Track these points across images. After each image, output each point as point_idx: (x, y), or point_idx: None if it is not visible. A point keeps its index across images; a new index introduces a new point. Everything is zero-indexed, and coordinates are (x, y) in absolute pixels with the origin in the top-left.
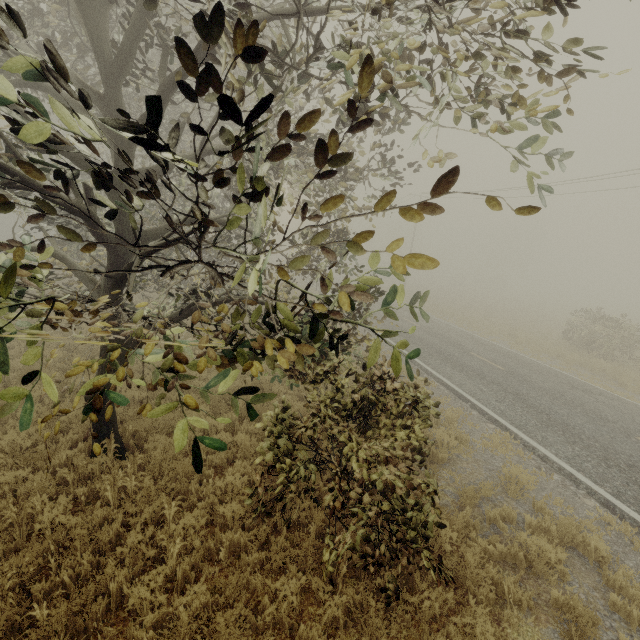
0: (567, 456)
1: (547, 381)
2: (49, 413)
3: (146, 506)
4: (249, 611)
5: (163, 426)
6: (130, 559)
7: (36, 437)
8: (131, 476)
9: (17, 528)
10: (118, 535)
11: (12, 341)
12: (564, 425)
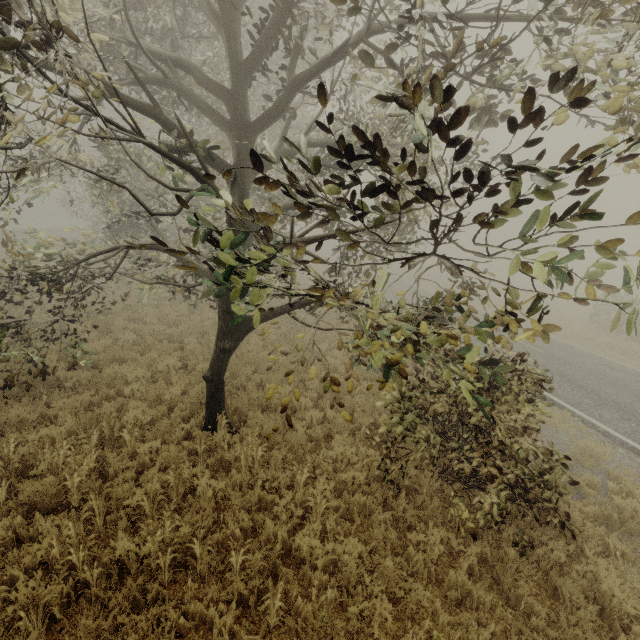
0: (626, 432)
1: (587, 363)
2: (154, 392)
3: (278, 473)
4: (400, 559)
5: (256, 404)
6: (282, 517)
7: (152, 413)
8: (257, 447)
9: (175, 491)
10: (258, 498)
11: (83, 325)
12: (615, 404)
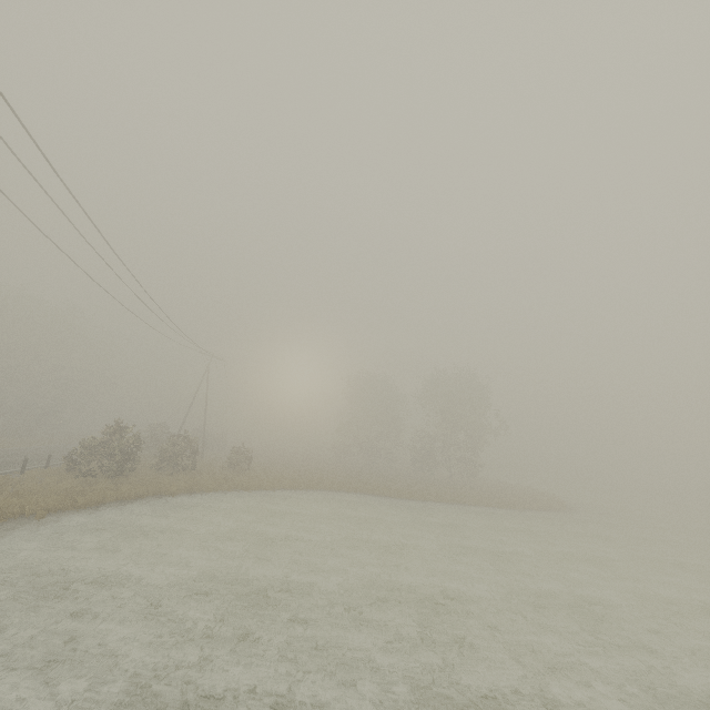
0: None
1: None
2: None
3: None
4: None
5: None
6: None
7: None
8: None
9: None
10: None
11: None
12: None
